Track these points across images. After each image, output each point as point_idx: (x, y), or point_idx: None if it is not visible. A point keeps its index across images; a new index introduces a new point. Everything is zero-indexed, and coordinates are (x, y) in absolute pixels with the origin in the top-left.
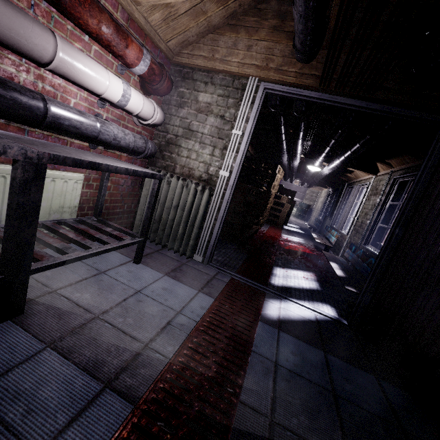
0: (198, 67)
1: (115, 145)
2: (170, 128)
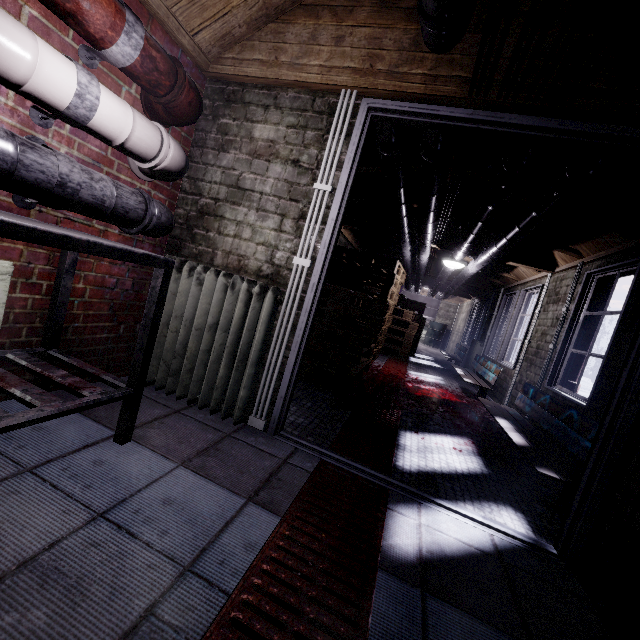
0: (252, 82)
1: (65, 197)
2: (204, 188)
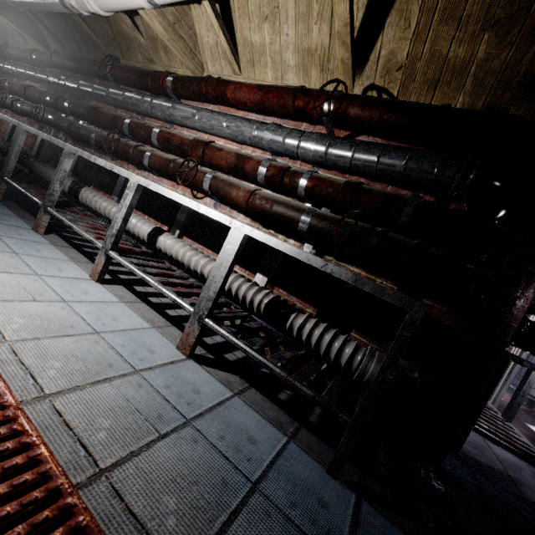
0: None
1: None
2: None
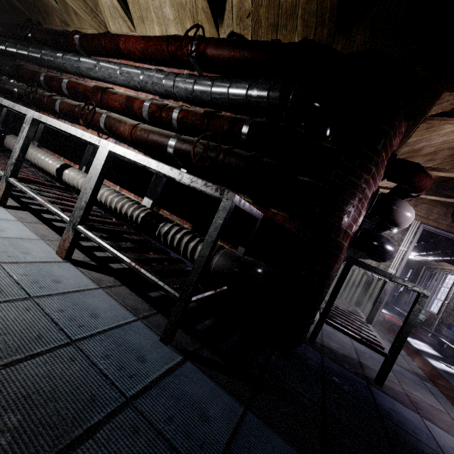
0: None
1: None
2: None
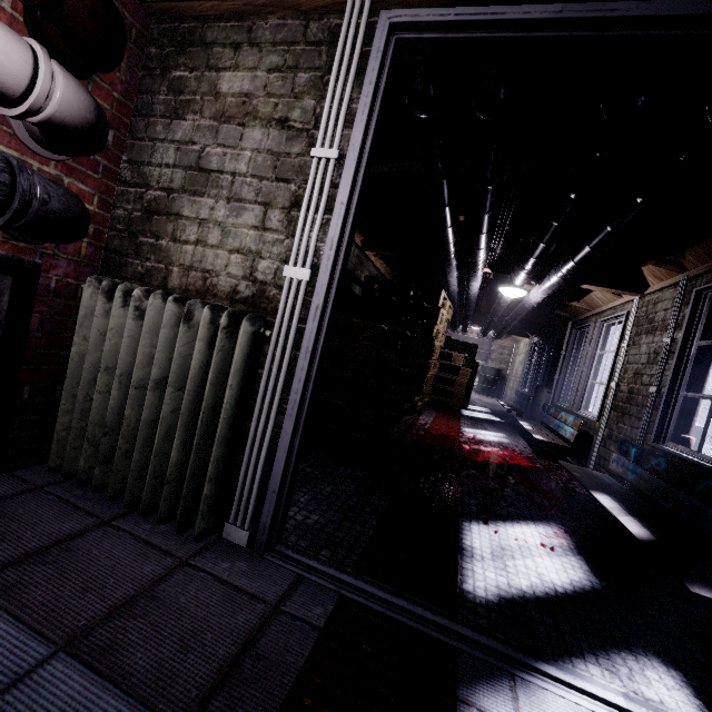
0: (214, 11)
1: None
2: (152, 174)
